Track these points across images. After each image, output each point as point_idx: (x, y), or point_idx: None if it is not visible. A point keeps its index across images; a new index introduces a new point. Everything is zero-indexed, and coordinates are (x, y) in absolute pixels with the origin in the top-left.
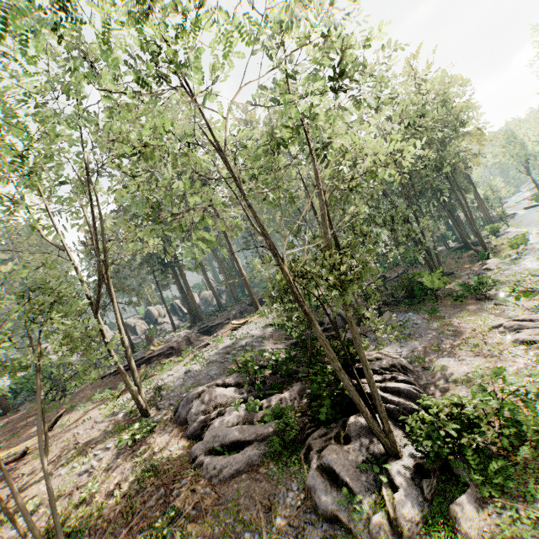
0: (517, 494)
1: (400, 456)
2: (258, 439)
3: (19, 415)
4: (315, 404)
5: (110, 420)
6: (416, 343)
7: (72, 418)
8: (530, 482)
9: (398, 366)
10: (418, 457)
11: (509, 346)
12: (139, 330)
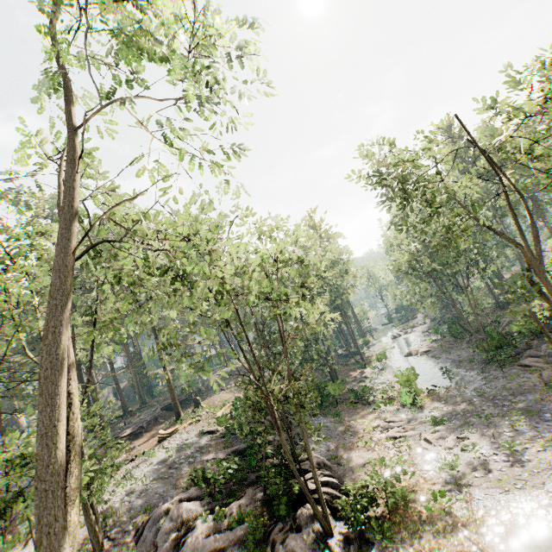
0: (398, 540)
1: (334, 533)
2: (231, 543)
3: None
4: (276, 502)
5: None
6: (329, 443)
7: None
8: (403, 529)
9: (322, 464)
10: (347, 528)
11: (385, 441)
12: None
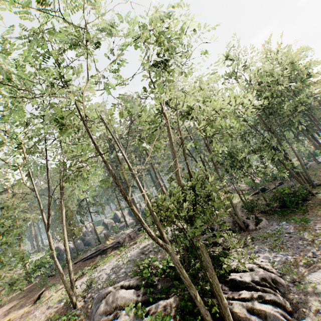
0: None
1: None
2: None
3: (30, 286)
4: None
5: (55, 307)
6: (288, 253)
7: (48, 295)
8: None
9: (269, 280)
10: None
11: None
12: (109, 226)
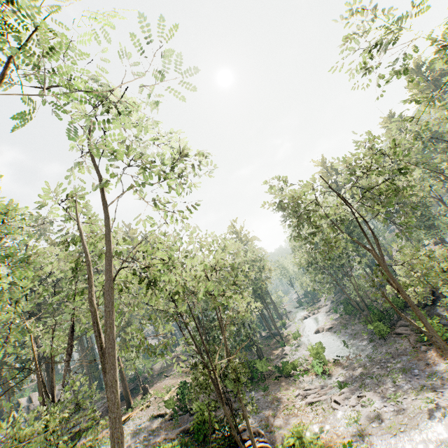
0: None
1: None
2: None
3: None
4: None
5: None
6: (261, 414)
7: None
8: None
9: (257, 432)
10: None
11: (305, 407)
12: None
